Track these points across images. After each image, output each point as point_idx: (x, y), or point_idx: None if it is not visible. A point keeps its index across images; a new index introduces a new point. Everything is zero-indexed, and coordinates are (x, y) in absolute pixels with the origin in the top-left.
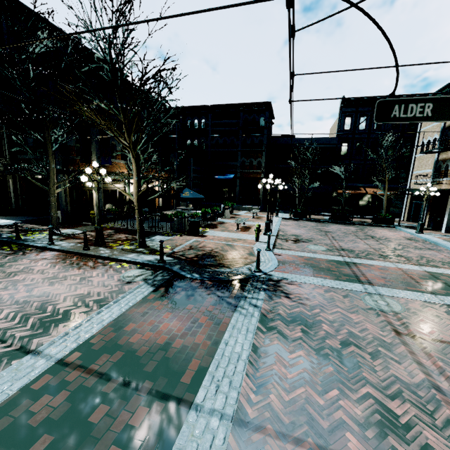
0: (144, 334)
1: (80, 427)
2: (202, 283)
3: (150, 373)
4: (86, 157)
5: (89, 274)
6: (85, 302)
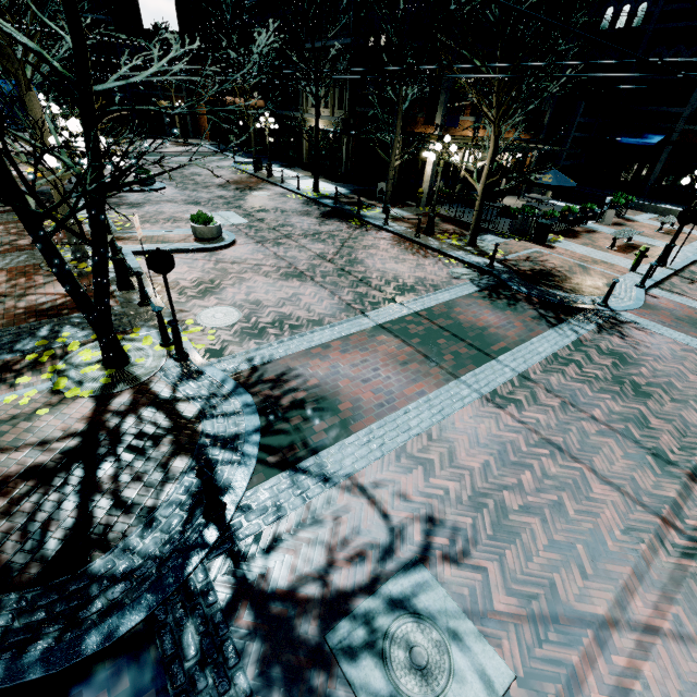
0: (468, 317)
1: (433, 342)
2: (527, 298)
3: (471, 337)
4: (430, 117)
5: (422, 262)
6: (423, 284)
